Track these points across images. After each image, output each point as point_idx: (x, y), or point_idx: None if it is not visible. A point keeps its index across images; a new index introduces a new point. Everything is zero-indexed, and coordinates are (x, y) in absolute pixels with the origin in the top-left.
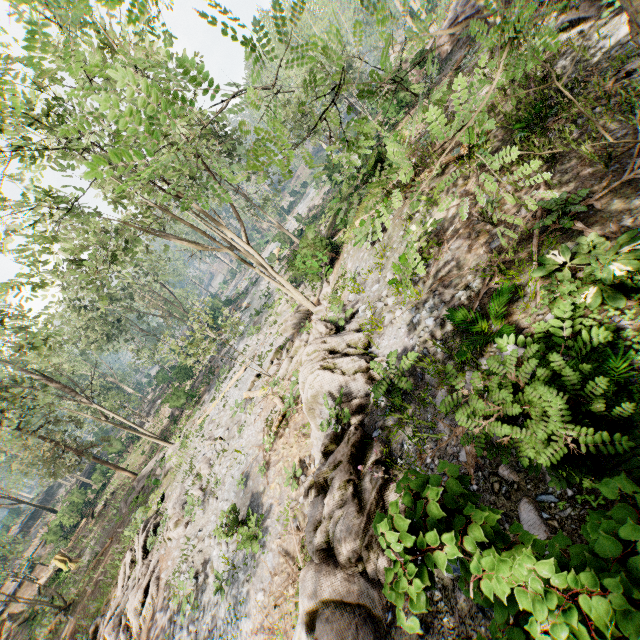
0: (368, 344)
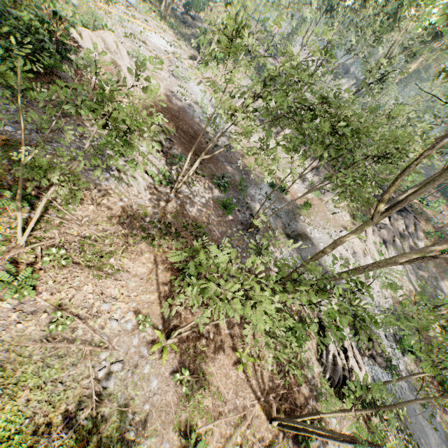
0: None
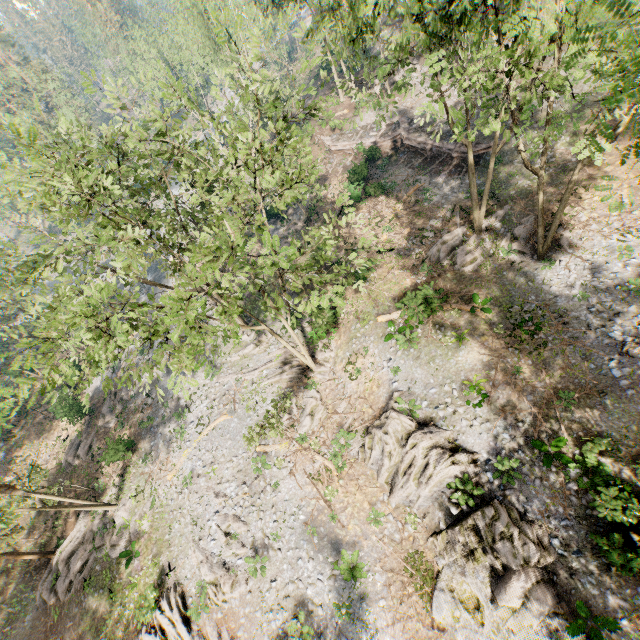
0: (454, 438)
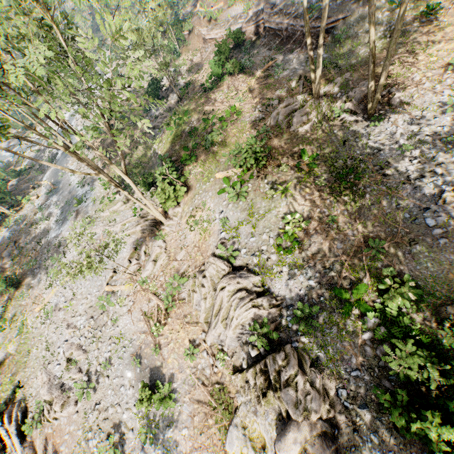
0: (263, 283)
